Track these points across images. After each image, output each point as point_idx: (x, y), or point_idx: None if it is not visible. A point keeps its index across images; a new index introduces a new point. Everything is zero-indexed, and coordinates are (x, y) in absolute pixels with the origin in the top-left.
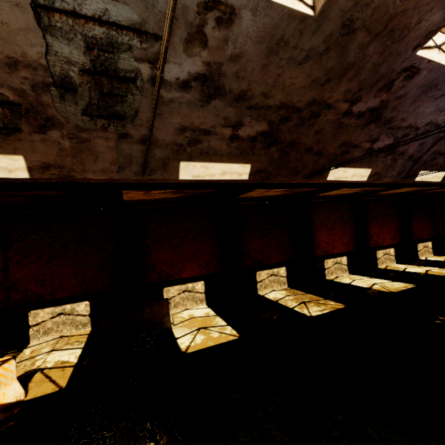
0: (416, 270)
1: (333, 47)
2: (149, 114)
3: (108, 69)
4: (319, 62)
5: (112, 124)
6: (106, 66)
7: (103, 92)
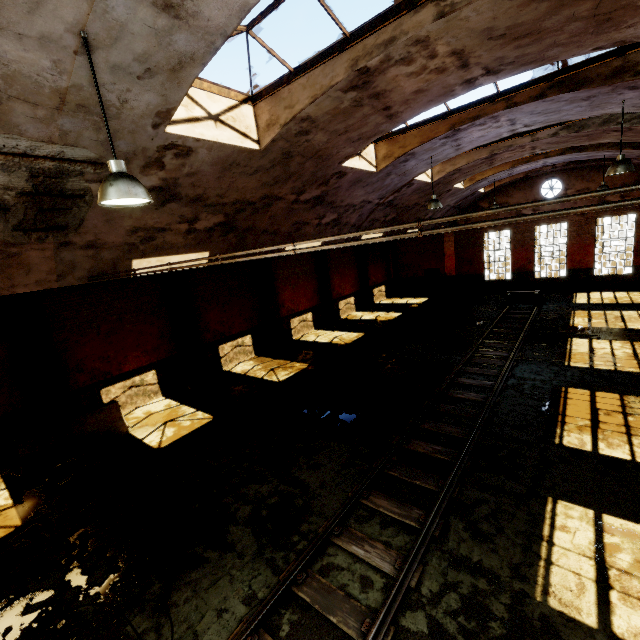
0: (370, 317)
1: (278, 165)
2: (97, 221)
3: (53, 190)
4: (267, 173)
5: (51, 235)
6: (50, 188)
7: (43, 208)
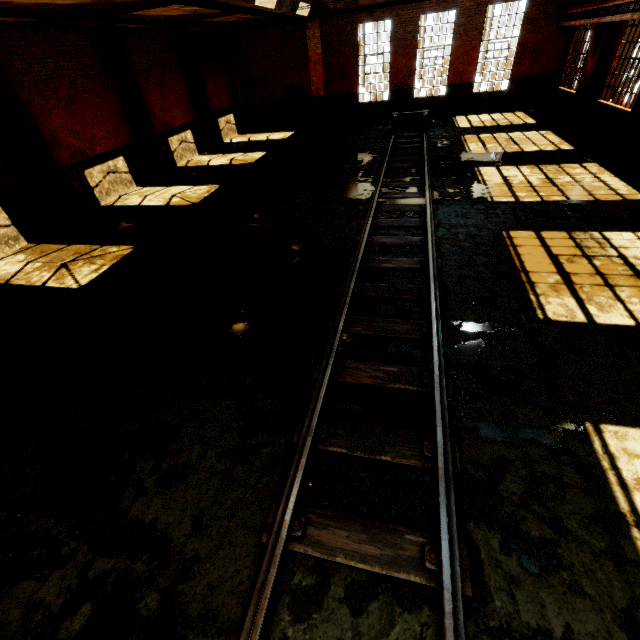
0: (221, 161)
1: None
2: None
3: None
4: None
5: None
6: None
7: None
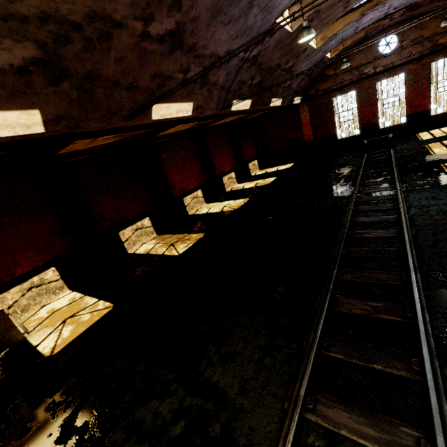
0: (250, 185)
1: None
2: None
3: None
4: None
5: None
6: None
7: None
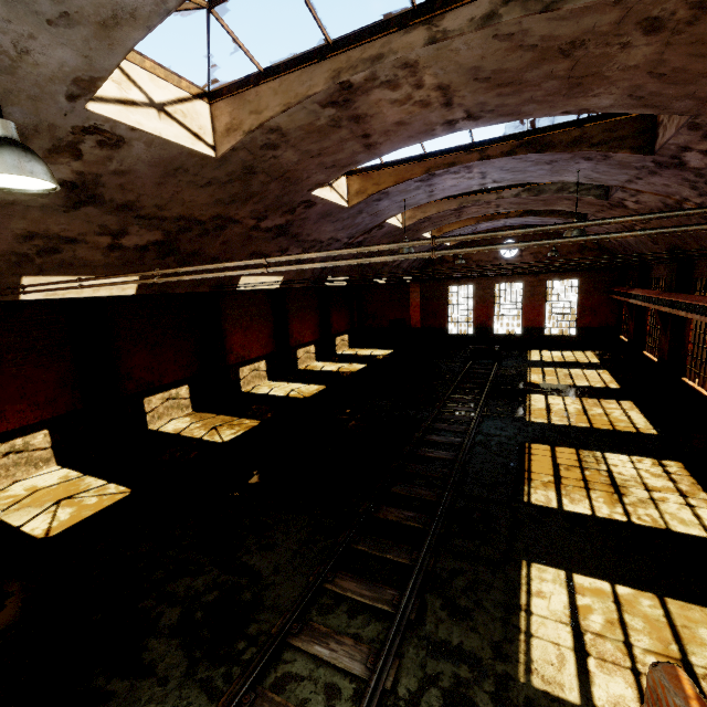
0: (331, 368)
1: (237, 180)
2: None
3: None
4: (223, 188)
5: None
6: None
7: None
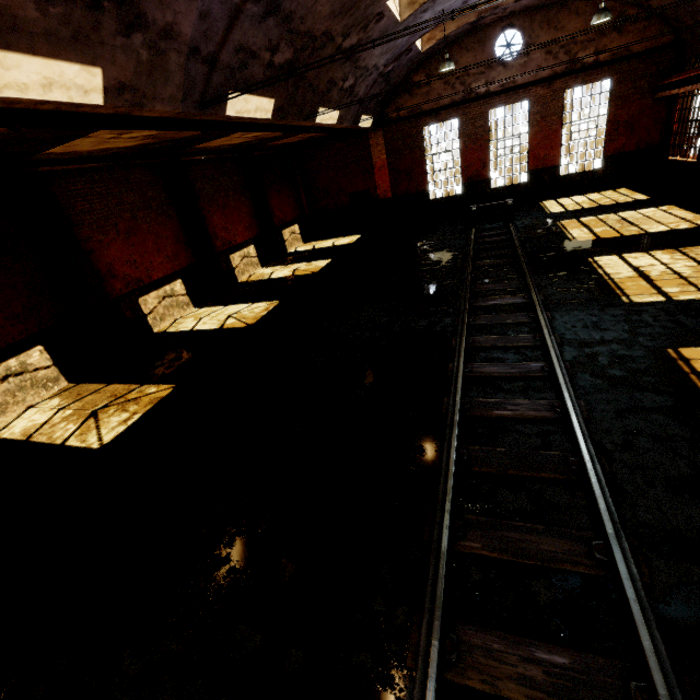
0: (284, 273)
1: None
2: None
3: None
4: None
5: None
6: None
7: None
